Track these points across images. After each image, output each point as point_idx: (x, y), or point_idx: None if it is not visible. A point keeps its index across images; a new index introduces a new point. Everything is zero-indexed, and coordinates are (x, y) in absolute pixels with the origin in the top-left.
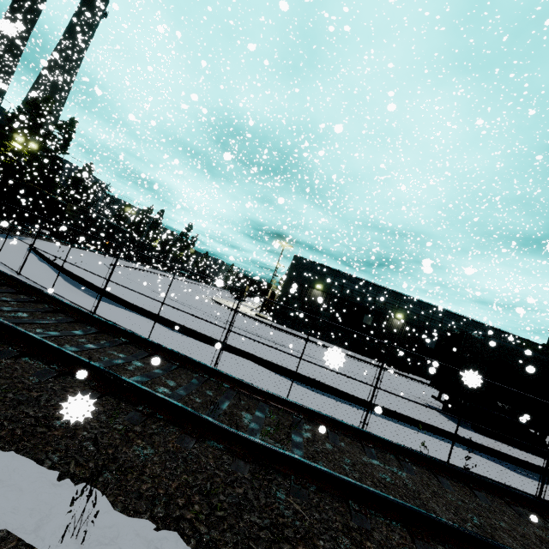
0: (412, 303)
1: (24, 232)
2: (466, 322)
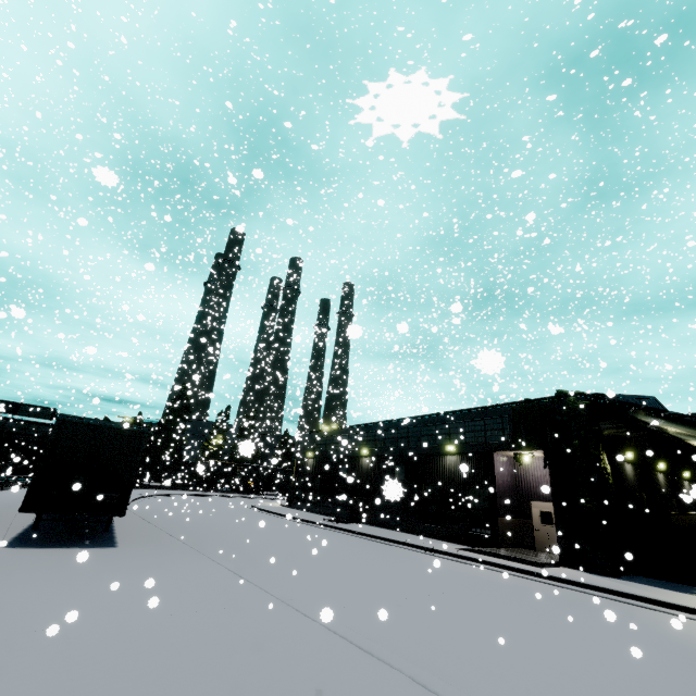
0: (375, 429)
1: (188, 490)
2: (431, 421)
